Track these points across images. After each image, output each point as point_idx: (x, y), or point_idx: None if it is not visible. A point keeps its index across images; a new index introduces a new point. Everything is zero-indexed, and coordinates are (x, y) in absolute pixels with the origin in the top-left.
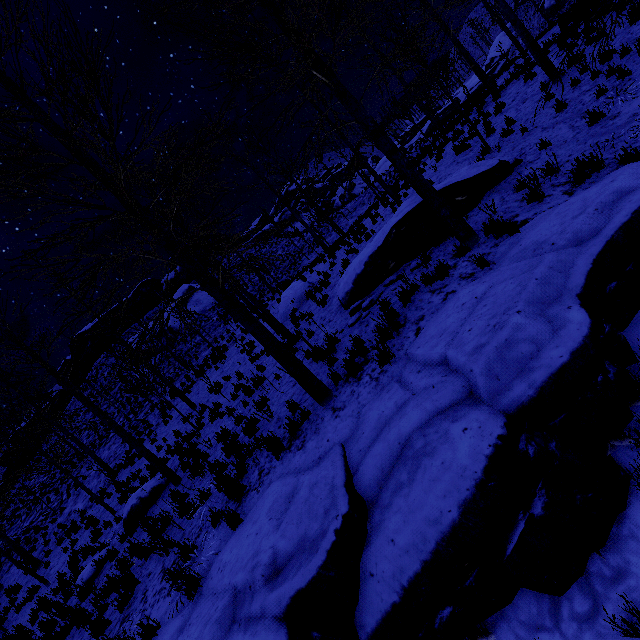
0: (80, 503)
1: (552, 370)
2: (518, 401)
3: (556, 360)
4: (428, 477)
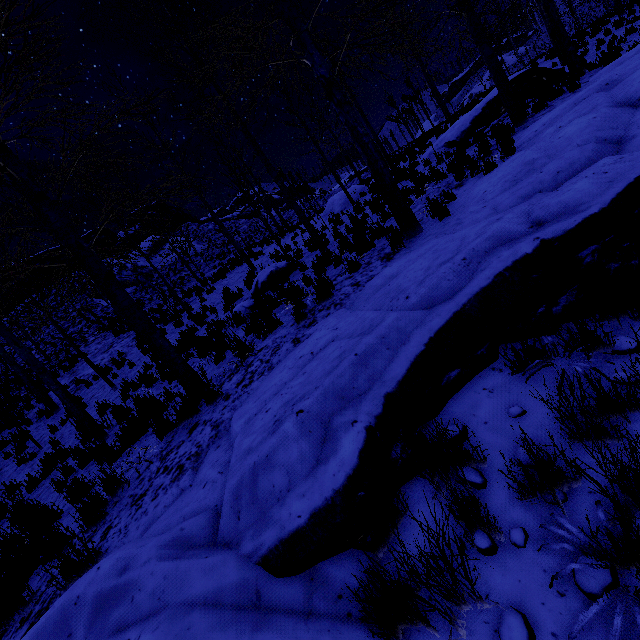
0: (89, 369)
1: None
2: None
3: None
4: None
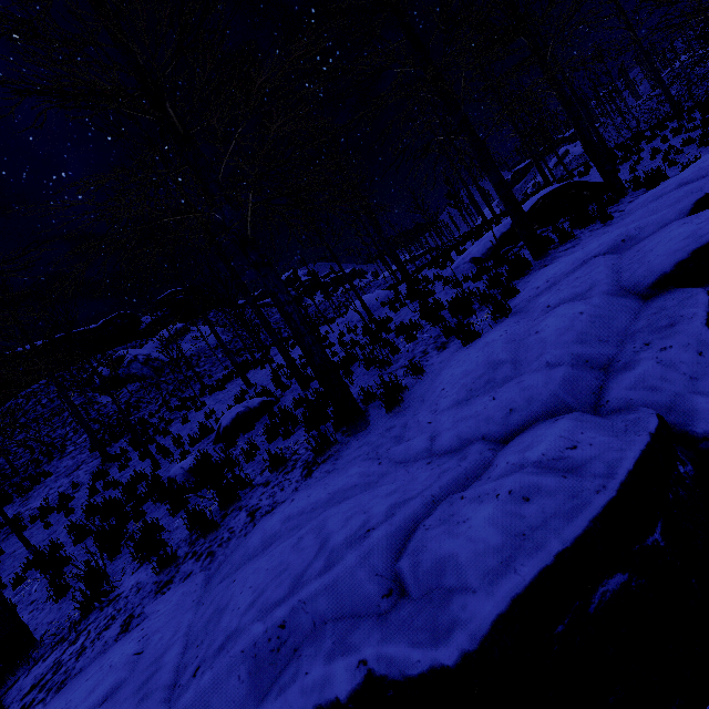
0: (40, 500)
1: None
2: None
3: None
4: None
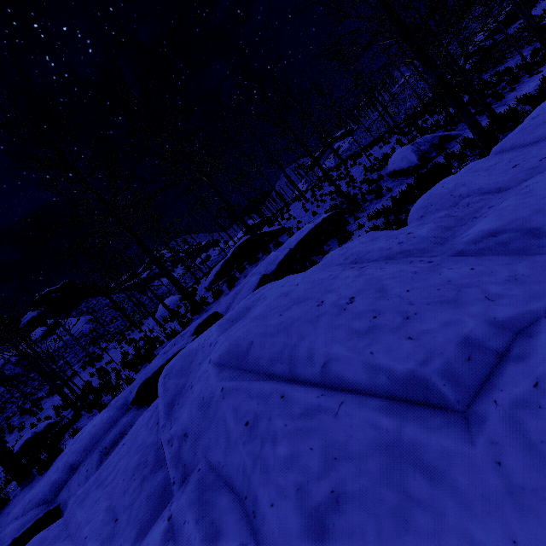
0: None
1: (279, 260)
2: (271, 270)
3: (281, 258)
4: (244, 289)
